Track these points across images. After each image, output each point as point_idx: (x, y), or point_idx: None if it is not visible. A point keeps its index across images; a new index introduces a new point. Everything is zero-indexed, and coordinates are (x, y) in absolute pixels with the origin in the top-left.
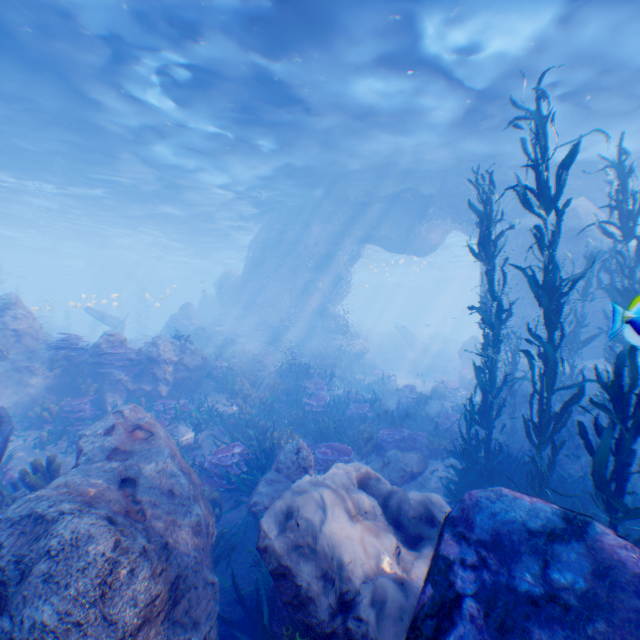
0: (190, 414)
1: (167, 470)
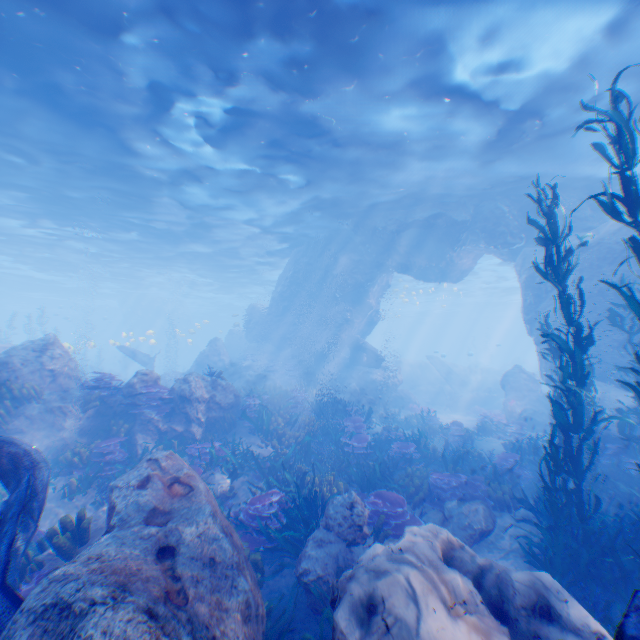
0: (223, 457)
1: (209, 533)
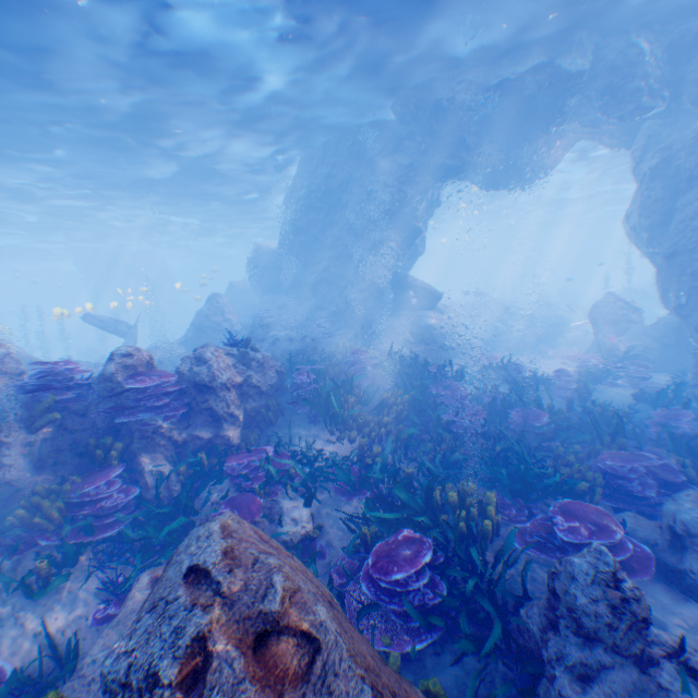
0: (286, 471)
1: None
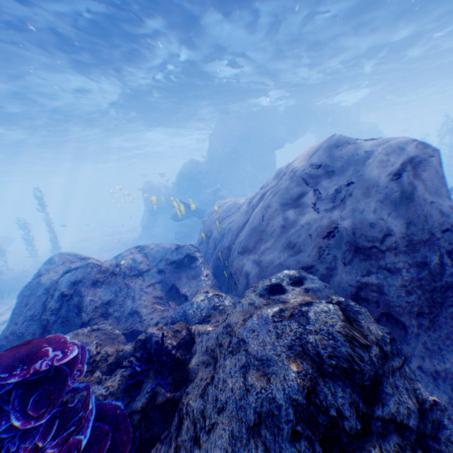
0: None
1: None
